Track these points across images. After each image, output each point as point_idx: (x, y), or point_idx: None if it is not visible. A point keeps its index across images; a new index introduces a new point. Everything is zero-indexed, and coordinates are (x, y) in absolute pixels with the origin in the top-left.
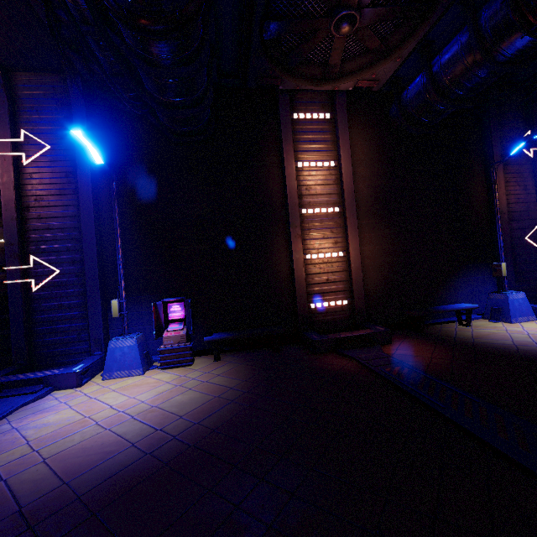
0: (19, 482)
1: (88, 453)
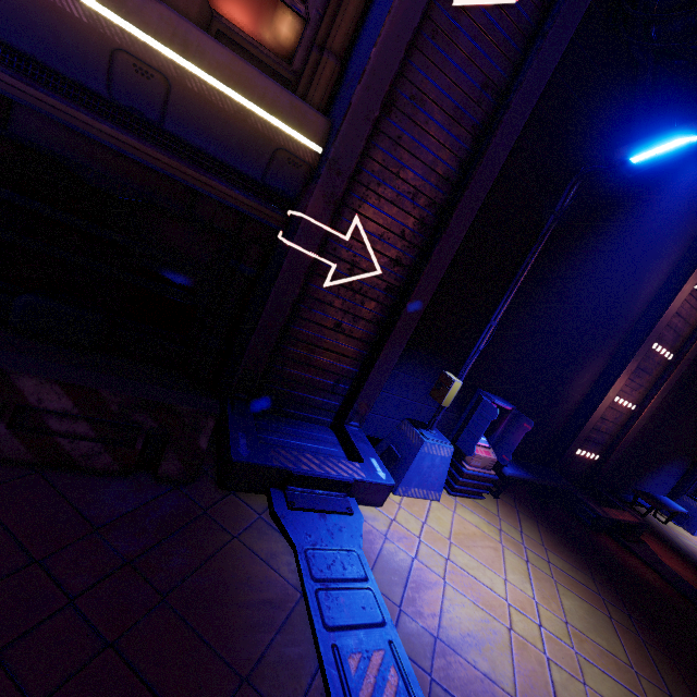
0: None
1: None
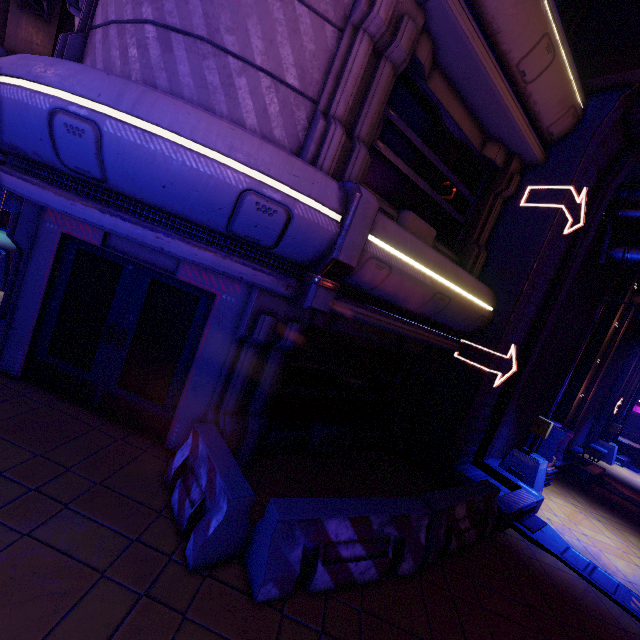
0: None
1: None
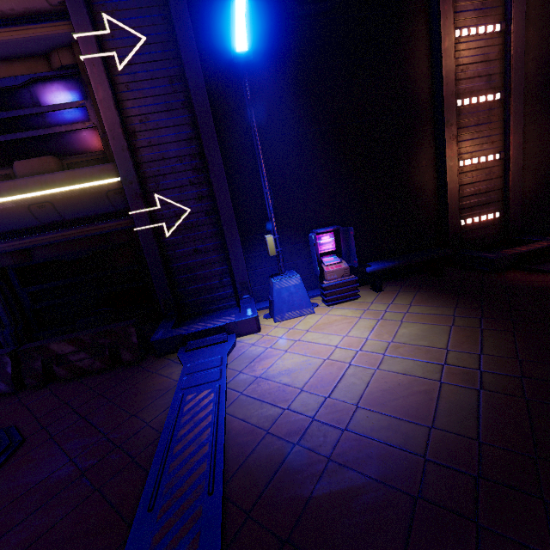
0: (370, 431)
1: (400, 395)
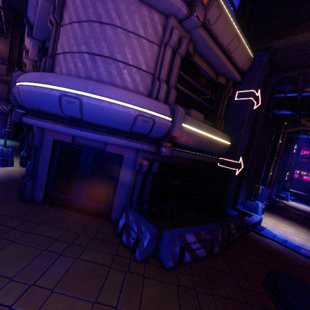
0: None
1: None
